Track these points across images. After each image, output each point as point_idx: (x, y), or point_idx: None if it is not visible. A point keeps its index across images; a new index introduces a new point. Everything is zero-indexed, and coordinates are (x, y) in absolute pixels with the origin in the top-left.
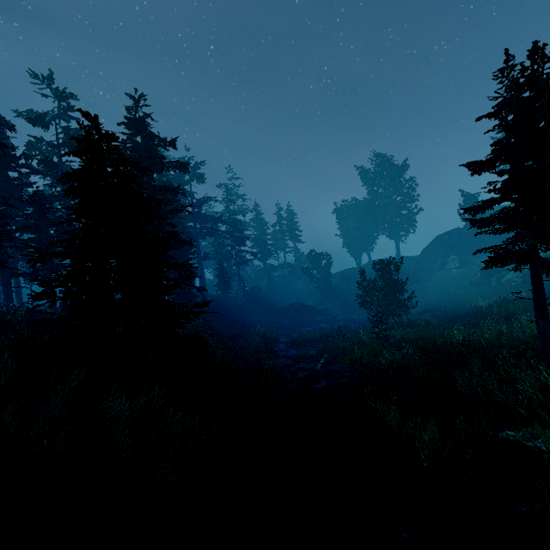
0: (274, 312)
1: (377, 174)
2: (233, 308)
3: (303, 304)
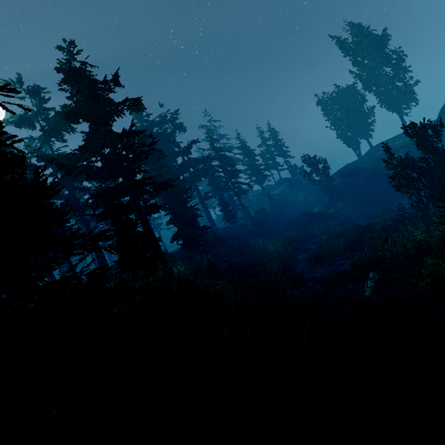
0: (283, 228)
1: (356, 49)
2: (243, 235)
3: (311, 213)
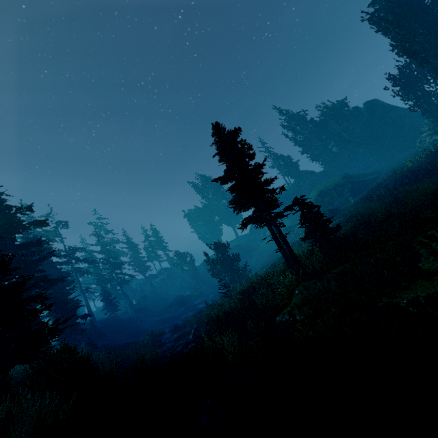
0: (161, 311)
1: (205, 188)
2: (124, 322)
3: (183, 296)
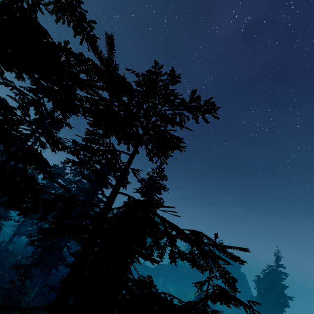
0: None
1: None
2: None
3: None
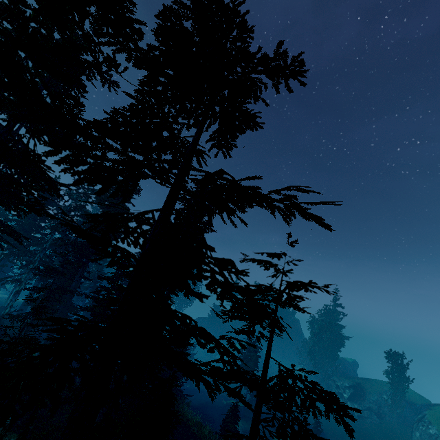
0: None
1: None
2: None
3: None
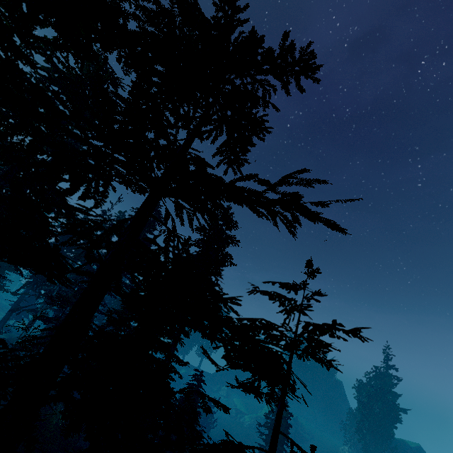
0: None
1: None
2: None
3: None
